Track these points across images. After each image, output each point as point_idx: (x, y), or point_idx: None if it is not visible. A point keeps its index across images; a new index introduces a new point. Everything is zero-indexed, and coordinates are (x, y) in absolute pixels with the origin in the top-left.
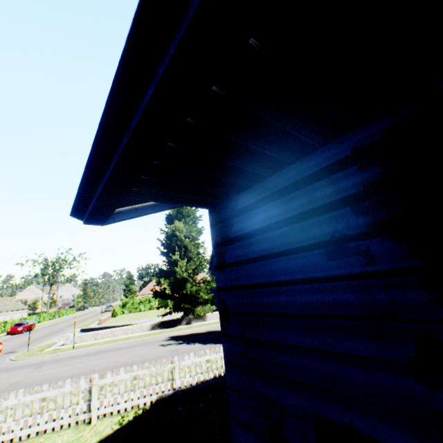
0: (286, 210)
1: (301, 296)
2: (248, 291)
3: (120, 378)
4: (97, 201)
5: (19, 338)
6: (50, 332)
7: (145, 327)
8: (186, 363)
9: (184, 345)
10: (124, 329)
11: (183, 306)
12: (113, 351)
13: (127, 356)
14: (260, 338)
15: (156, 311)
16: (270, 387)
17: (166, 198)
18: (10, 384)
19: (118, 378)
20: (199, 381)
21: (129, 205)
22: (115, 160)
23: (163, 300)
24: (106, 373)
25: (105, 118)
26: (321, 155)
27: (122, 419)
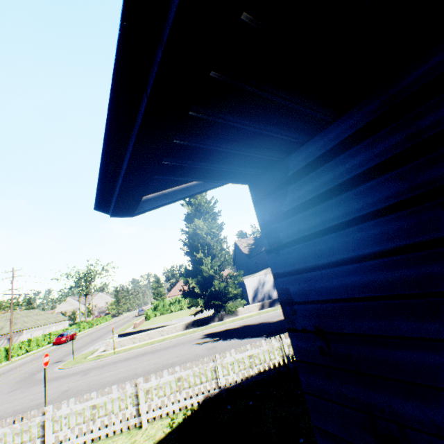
0: (368, 157)
1: (412, 269)
2: (319, 272)
3: (164, 380)
4: (124, 180)
5: (64, 347)
6: (91, 340)
7: (179, 327)
8: (228, 361)
9: (220, 342)
10: (159, 331)
11: (213, 304)
12: (152, 354)
13: (166, 357)
14: (348, 330)
15: (187, 310)
16: (373, 392)
17: (201, 173)
18: (61, 392)
19: (162, 381)
20: (244, 377)
21: (157, 191)
22: (145, 103)
23: (192, 299)
24: (149, 375)
25: (125, 22)
26: (423, 65)
27: (171, 421)
